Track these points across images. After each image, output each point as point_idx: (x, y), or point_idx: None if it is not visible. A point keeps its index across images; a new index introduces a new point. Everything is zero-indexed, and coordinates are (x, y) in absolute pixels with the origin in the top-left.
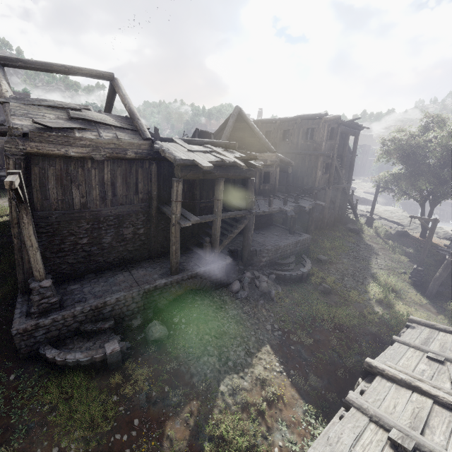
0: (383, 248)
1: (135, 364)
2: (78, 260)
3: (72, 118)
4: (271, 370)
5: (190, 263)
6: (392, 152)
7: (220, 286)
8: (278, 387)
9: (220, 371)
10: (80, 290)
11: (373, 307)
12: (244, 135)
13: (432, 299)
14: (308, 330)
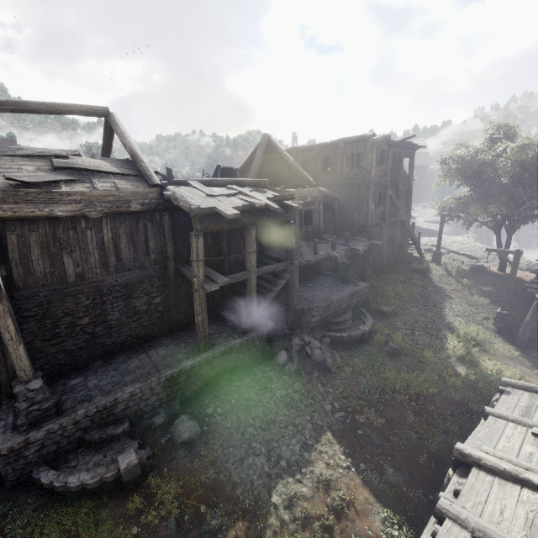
0: (456, 289)
1: (159, 479)
2: (78, 346)
3: (56, 168)
4: (336, 466)
5: (222, 333)
6: (455, 173)
7: (263, 359)
8: (347, 489)
9: (271, 476)
10: (83, 385)
11: (454, 367)
12: (276, 169)
13: (524, 348)
14: (377, 406)
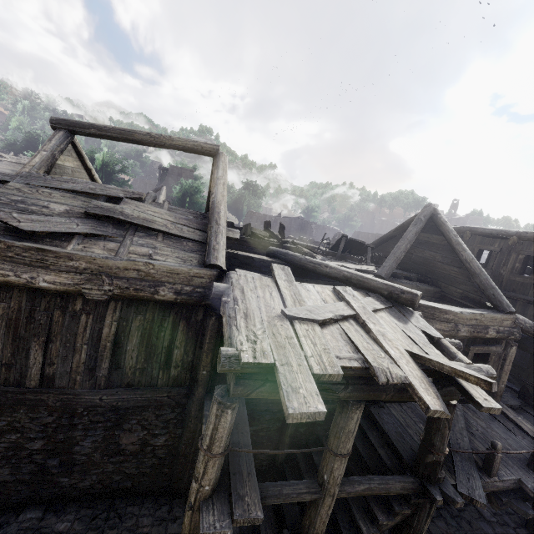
0: None
1: None
2: (18, 478)
3: (88, 213)
4: None
5: None
6: None
7: None
8: None
9: None
10: None
11: None
12: (433, 257)
13: None
14: None
